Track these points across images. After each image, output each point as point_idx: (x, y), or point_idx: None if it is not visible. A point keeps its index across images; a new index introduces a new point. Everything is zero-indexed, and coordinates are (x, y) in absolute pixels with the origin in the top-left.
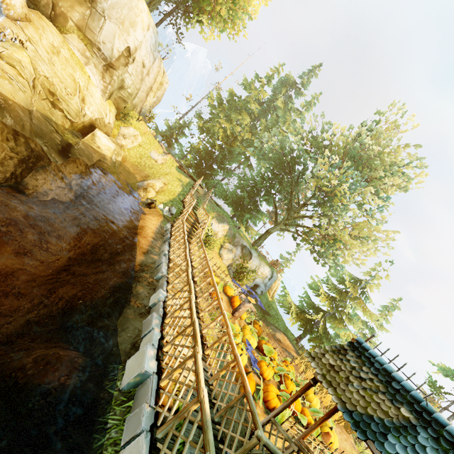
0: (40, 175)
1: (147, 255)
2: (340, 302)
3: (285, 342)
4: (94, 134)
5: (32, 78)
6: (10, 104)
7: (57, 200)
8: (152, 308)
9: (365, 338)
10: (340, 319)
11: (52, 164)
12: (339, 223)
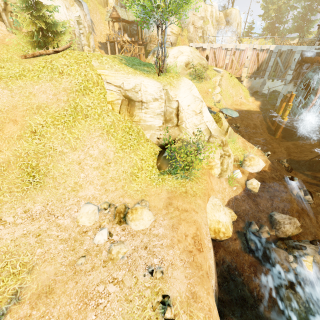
0: None
1: None
2: None
3: None
4: None
5: None
6: None
7: None
8: None
9: None
10: None
11: None
12: None
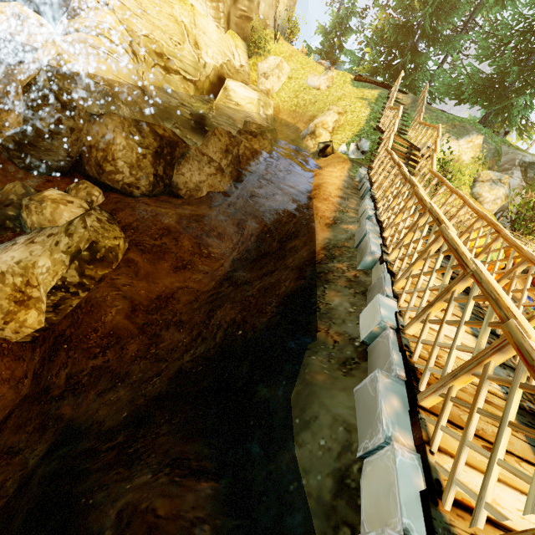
0: (183, 168)
1: (336, 228)
2: None
3: None
4: (226, 88)
5: (128, 42)
6: (116, 88)
7: (214, 192)
8: (368, 344)
9: None
10: None
11: (192, 148)
12: None
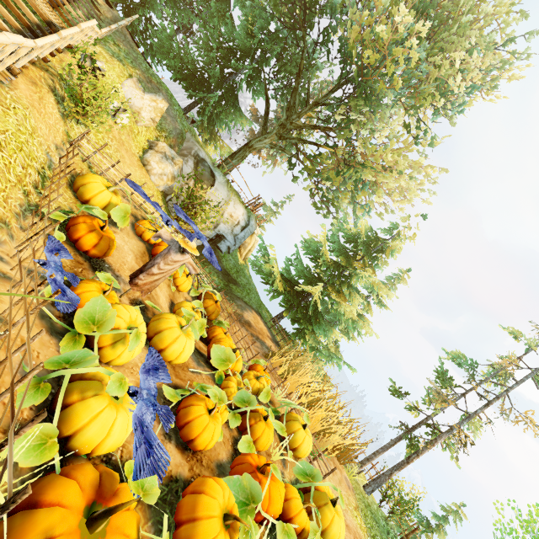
0: None
1: None
2: (346, 269)
3: (257, 325)
4: None
5: None
6: None
7: None
8: None
9: (360, 316)
10: (338, 293)
11: None
12: (378, 132)
